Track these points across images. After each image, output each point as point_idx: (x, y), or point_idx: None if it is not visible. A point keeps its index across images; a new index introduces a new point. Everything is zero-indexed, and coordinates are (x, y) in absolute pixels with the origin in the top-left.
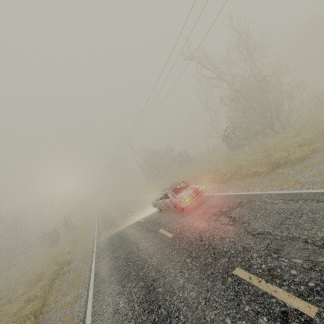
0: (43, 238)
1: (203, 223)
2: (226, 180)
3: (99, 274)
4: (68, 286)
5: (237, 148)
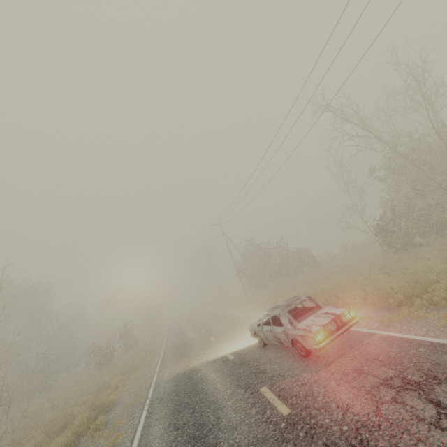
0: (92, 352)
1: (360, 398)
2: (394, 306)
3: None
4: None
5: (403, 249)
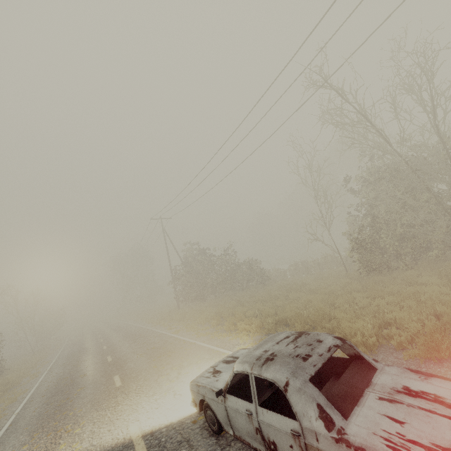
0: None
1: None
2: None
3: None
4: None
5: (378, 270)
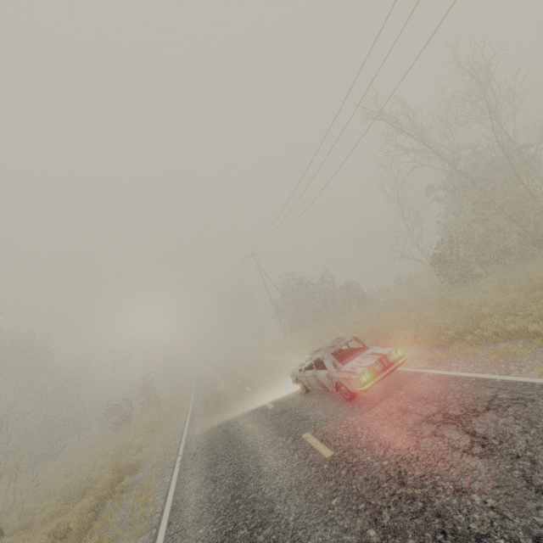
0: (106, 412)
1: (402, 435)
2: (445, 344)
3: (179, 512)
4: (123, 522)
5: (461, 280)
